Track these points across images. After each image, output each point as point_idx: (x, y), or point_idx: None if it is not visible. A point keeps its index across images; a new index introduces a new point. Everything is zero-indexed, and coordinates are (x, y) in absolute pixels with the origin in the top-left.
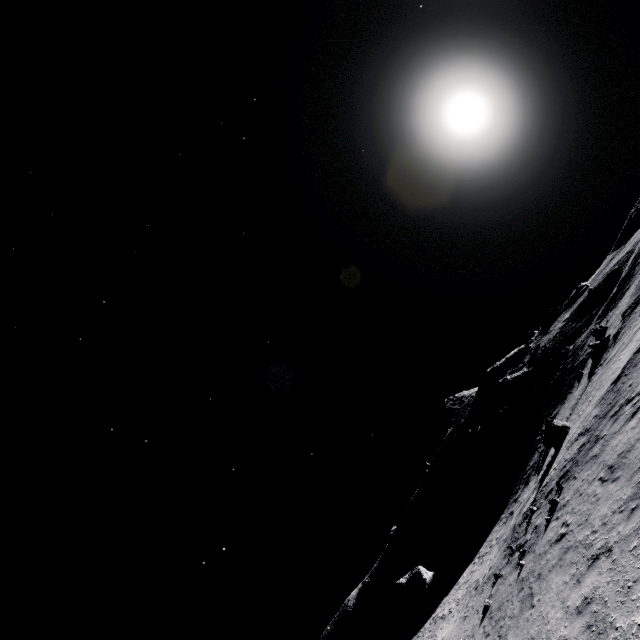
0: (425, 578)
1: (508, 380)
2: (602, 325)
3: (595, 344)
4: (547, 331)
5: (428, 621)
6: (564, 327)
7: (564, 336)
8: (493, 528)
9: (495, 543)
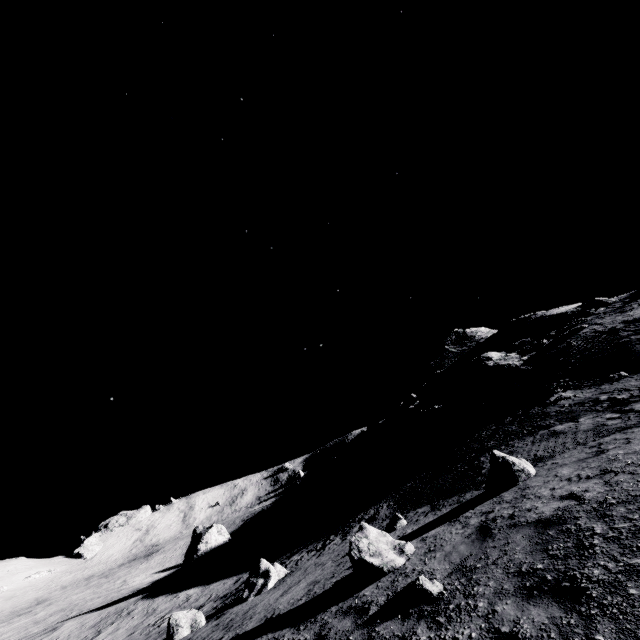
0: (199, 549)
1: (488, 363)
2: (516, 464)
3: (349, 554)
4: (629, 304)
5: (142, 602)
6: (629, 326)
7: (599, 351)
8: (244, 572)
9: (135, 638)
